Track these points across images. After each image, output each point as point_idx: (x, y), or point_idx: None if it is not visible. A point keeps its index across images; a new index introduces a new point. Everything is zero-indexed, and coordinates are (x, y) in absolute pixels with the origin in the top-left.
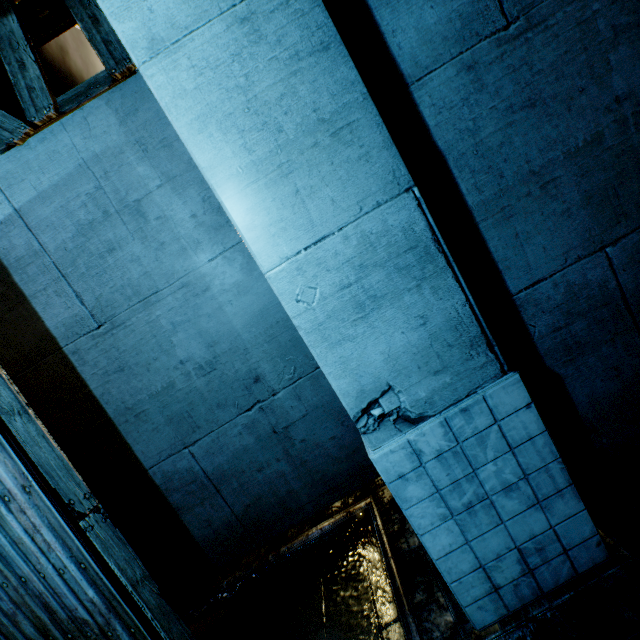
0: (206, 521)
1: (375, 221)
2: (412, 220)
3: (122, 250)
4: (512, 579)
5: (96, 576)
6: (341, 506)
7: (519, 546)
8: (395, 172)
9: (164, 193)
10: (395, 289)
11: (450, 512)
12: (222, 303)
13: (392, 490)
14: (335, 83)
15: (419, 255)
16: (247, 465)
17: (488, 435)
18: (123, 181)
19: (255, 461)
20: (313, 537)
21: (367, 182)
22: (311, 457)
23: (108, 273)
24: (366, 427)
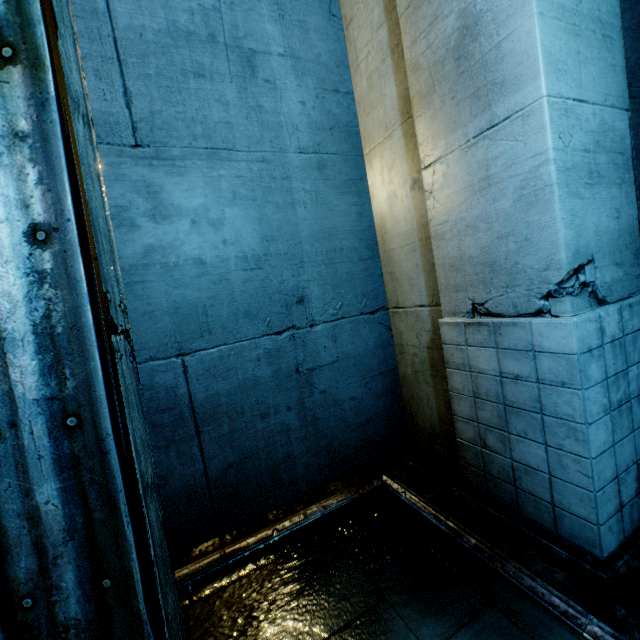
0: (160, 478)
1: (609, 116)
2: (625, 134)
3: (212, 83)
4: (630, 498)
5: (91, 448)
6: (343, 484)
7: (638, 461)
8: (623, 93)
9: (283, 64)
10: (609, 177)
11: (609, 405)
12: (296, 201)
13: (580, 363)
14: (610, 6)
15: (624, 162)
16: (250, 405)
17: (637, 337)
18: (246, 24)
19: (262, 402)
20: (314, 516)
21: (611, 85)
22: (325, 415)
23: (182, 95)
24: (573, 288)
